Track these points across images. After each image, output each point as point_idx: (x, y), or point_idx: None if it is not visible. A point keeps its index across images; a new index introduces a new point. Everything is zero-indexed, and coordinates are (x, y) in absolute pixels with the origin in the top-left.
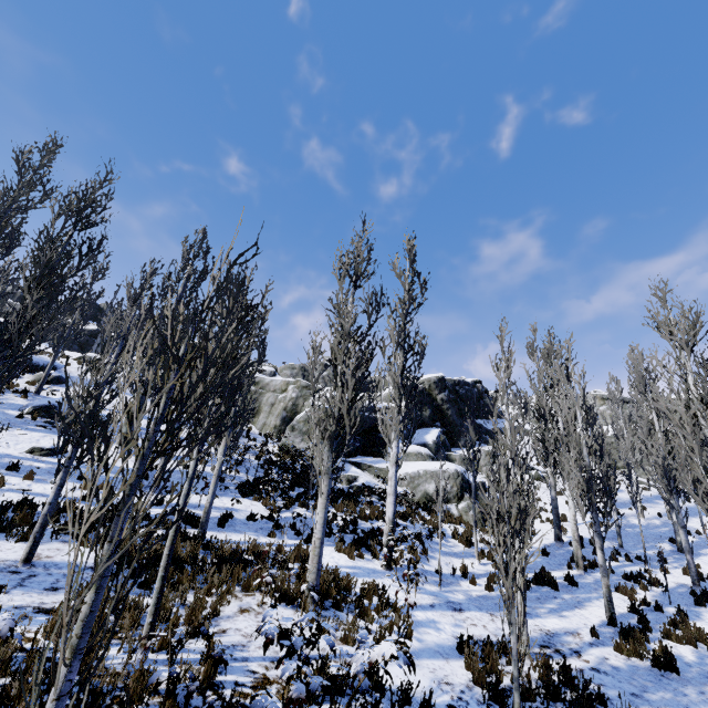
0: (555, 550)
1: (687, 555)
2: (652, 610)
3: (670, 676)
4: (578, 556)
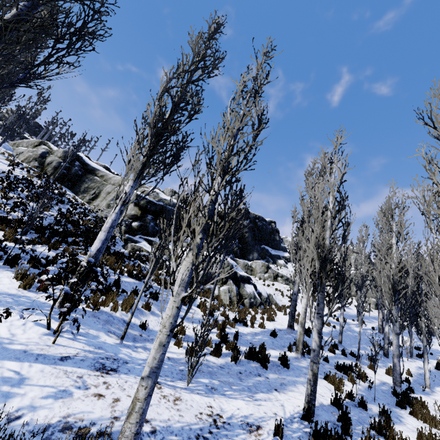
0: (285, 334)
1: (395, 358)
2: (355, 405)
3: None
4: (299, 341)
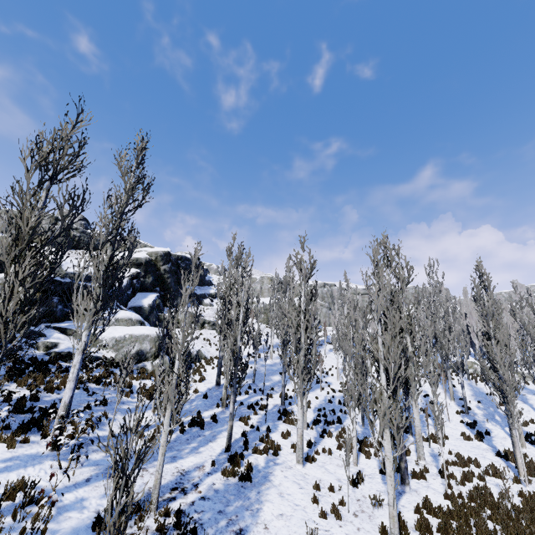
0: (214, 392)
1: (283, 388)
2: (255, 430)
3: (247, 485)
4: (224, 399)
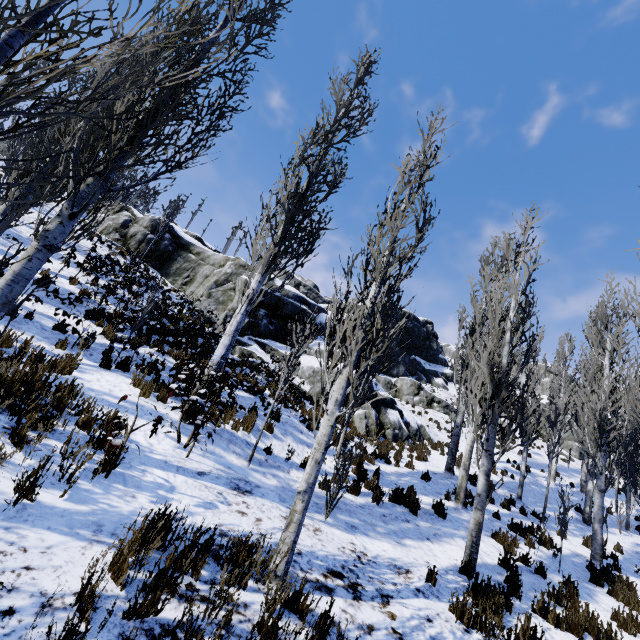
0: (441, 479)
1: (596, 524)
2: (531, 571)
3: None
4: (460, 488)
